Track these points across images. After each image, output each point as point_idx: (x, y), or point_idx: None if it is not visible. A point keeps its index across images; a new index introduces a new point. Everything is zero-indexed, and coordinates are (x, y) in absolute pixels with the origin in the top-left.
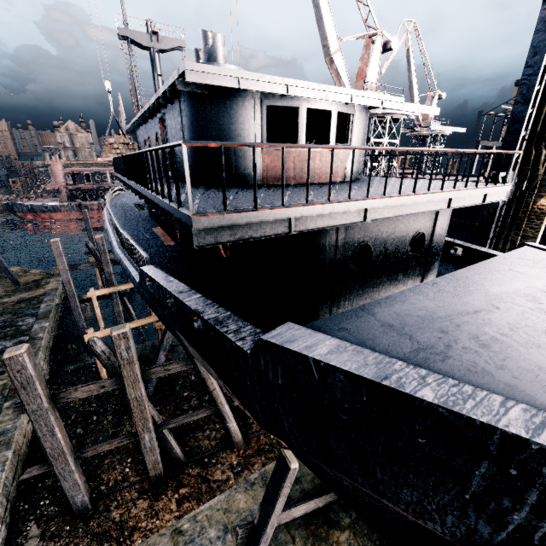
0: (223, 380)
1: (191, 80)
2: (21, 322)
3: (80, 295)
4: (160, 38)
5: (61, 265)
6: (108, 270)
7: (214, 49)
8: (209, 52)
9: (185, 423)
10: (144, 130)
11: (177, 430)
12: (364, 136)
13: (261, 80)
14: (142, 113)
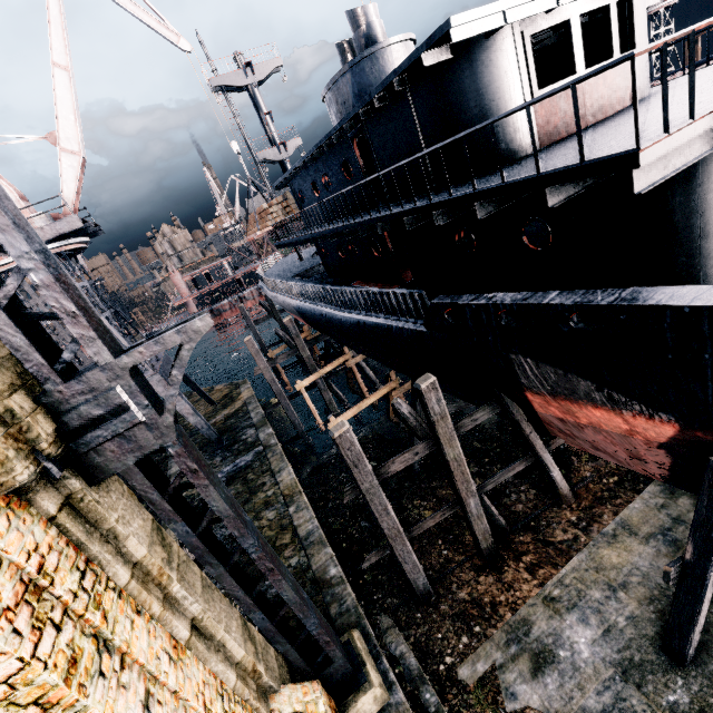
0: (615, 387)
1: (457, 40)
2: (244, 436)
3: (269, 399)
4: (254, 68)
5: (261, 364)
6: (306, 355)
7: (371, 27)
8: (365, 34)
9: None
10: (312, 172)
11: None
12: (646, 25)
13: (527, 1)
14: (319, 146)
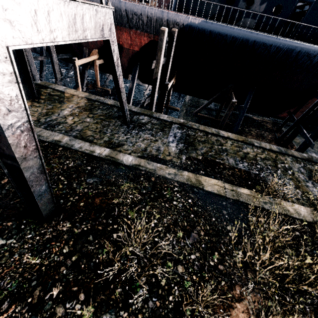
0: None
1: None
2: (143, 120)
3: None
4: None
5: (161, 59)
6: (170, 66)
7: None
8: None
9: (257, 135)
10: None
11: (260, 137)
12: None
13: None
14: None
